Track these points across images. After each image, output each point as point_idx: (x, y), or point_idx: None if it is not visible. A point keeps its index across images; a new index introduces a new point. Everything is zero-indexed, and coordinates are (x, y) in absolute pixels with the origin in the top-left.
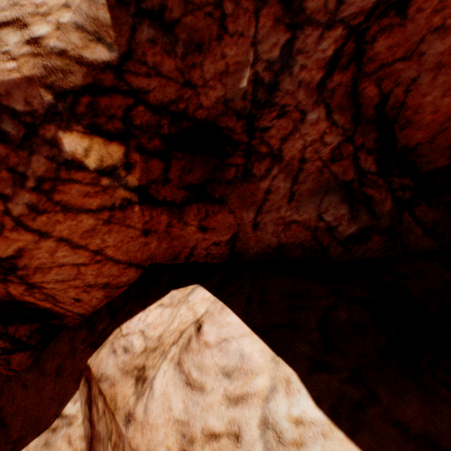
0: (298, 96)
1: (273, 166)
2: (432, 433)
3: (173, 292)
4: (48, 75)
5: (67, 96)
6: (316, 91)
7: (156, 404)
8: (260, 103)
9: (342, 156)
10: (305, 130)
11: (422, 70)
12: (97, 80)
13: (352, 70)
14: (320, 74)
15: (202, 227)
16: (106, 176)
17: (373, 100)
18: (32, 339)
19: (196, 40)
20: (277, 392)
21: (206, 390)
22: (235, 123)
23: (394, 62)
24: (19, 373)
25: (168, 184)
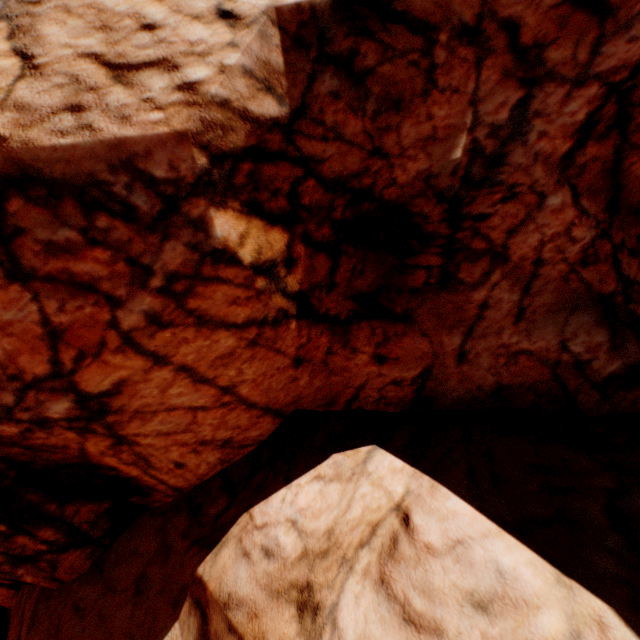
0: (534, 173)
1: (492, 269)
2: None
3: (337, 457)
4: (205, 131)
5: (224, 160)
6: (557, 167)
7: None
8: (472, 182)
9: (598, 258)
10: (543, 219)
11: None
12: (262, 142)
13: (613, 140)
14: (567, 144)
15: (379, 357)
16: (262, 275)
17: None
18: (96, 527)
19: (394, 95)
20: None
21: (446, 634)
22: (433, 208)
23: None
24: (66, 585)
25: (332, 291)
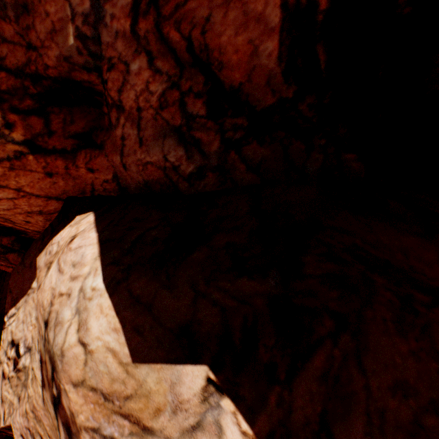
0: (118, 48)
1: (120, 116)
2: (141, 296)
3: (77, 217)
4: None
5: None
6: (134, 39)
7: (48, 280)
8: (99, 56)
9: (168, 104)
10: (133, 80)
11: (213, 6)
12: None
13: (153, 15)
14: (128, 22)
15: (90, 169)
16: None
17: (182, 44)
18: (15, 246)
19: (21, 1)
20: (91, 275)
21: (64, 273)
22: (89, 76)
23: (187, 0)
24: (17, 266)
25: (54, 136)
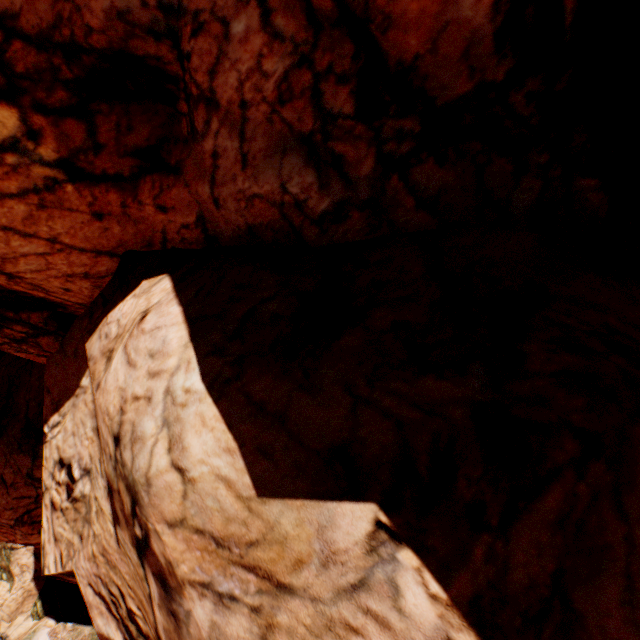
0: None
1: (211, 117)
2: (266, 402)
3: (143, 283)
4: None
5: None
6: None
7: (111, 377)
8: (175, 9)
9: (293, 94)
10: (235, 53)
11: None
12: None
13: None
14: None
15: (161, 207)
16: (9, 152)
17: None
18: (49, 326)
19: None
20: (181, 370)
21: (137, 367)
22: (158, 48)
23: None
24: (54, 354)
25: (102, 153)
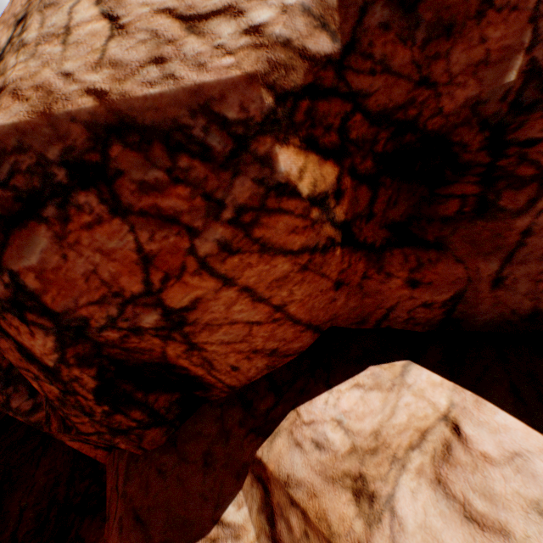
0: None
1: (539, 195)
2: None
3: (374, 369)
4: (271, 72)
5: (286, 99)
6: None
7: (413, 541)
8: (521, 106)
9: None
10: None
11: None
12: (317, 79)
13: None
14: None
15: (412, 281)
16: (316, 206)
17: None
18: (169, 412)
19: (445, 20)
20: None
21: (513, 535)
22: (473, 136)
23: None
24: (149, 453)
25: (370, 221)
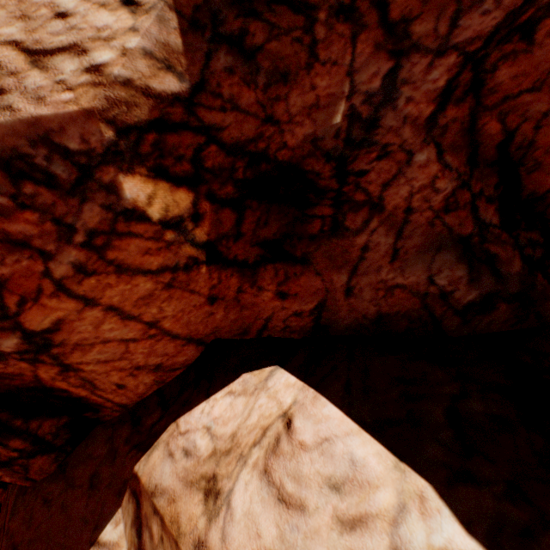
0: (403, 134)
1: (371, 217)
2: None
3: (246, 376)
4: (111, 108)
5: (130, 132)
6: (424, 127)
7: (238, 528)
8: (354, 143)
9: (458, 205)
10: (412, 173)
11: None
12: (165, 115)
13: (469, 103)
14: (430, 108)
15: (281, 293)
16: (170, 229)
17: (495, 138)
18: (58, 437)
19: (282, 69)
20: (409, 512)
21: (307, 508)
22: (323, 166)
23: (520, 93)
24: (38, 483)
25: (240, 240)
